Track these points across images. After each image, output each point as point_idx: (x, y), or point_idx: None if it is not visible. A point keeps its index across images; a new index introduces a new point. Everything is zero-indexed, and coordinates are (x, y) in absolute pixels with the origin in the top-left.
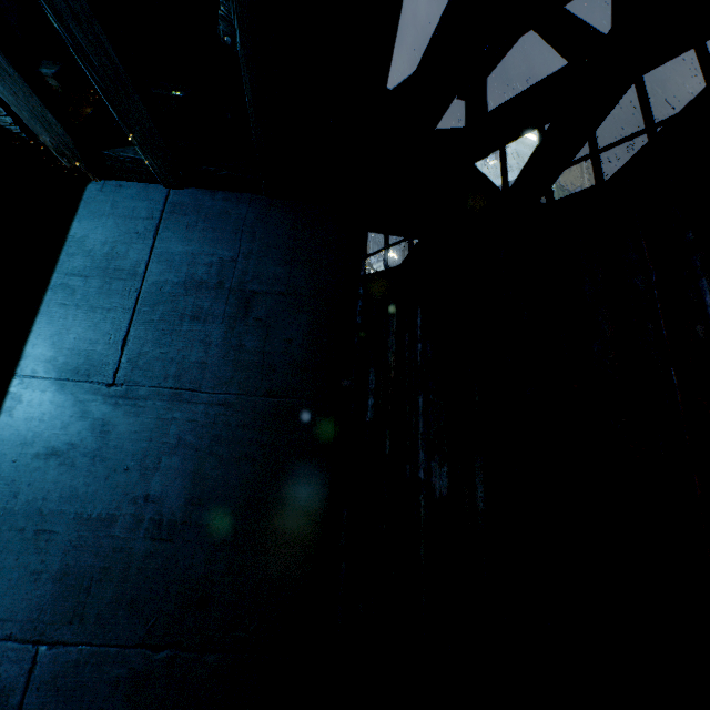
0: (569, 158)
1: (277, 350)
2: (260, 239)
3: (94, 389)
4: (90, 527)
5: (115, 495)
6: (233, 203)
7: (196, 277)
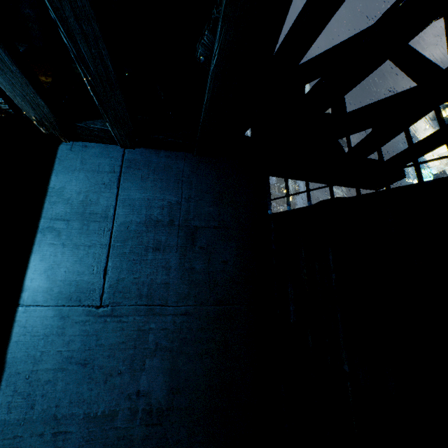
0: (395, 135)
1: (218, 269)
2: (195, 186)
3: (86, 312)
4: (97, 423)
5: (114, 394)
6: (173, 159)
7: (153, 217)
